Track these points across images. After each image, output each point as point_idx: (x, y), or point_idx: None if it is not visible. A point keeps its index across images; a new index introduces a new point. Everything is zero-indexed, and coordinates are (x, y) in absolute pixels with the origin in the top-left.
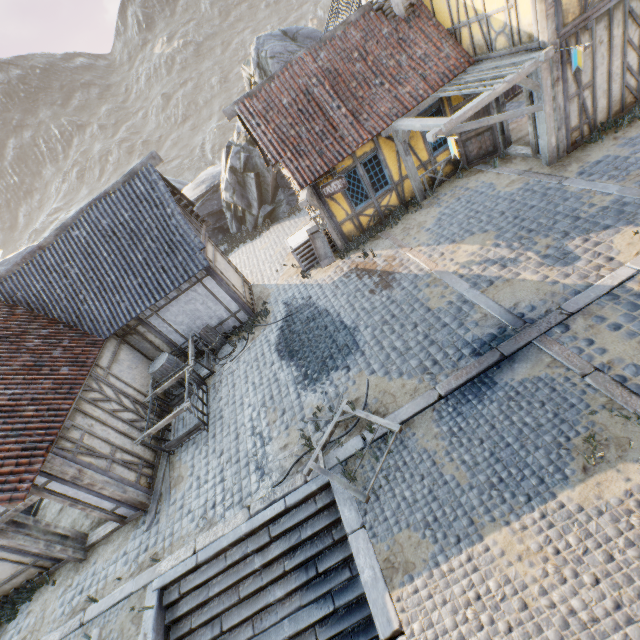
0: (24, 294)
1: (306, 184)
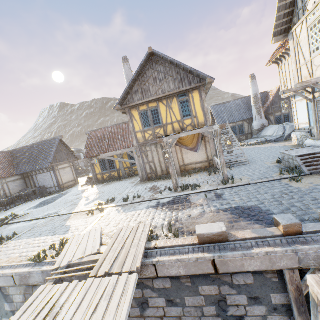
0: (16, 155)
1: (86, 157)
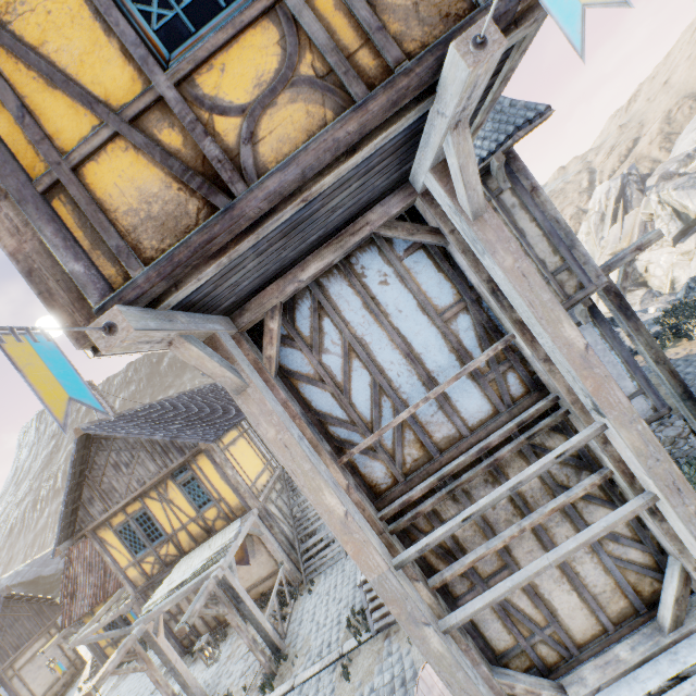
0: None
1: (65, 626)
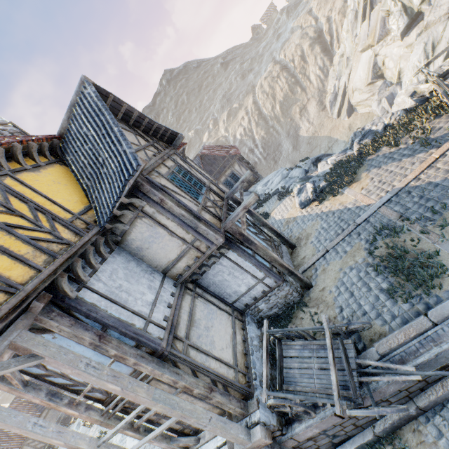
0: None
1: None
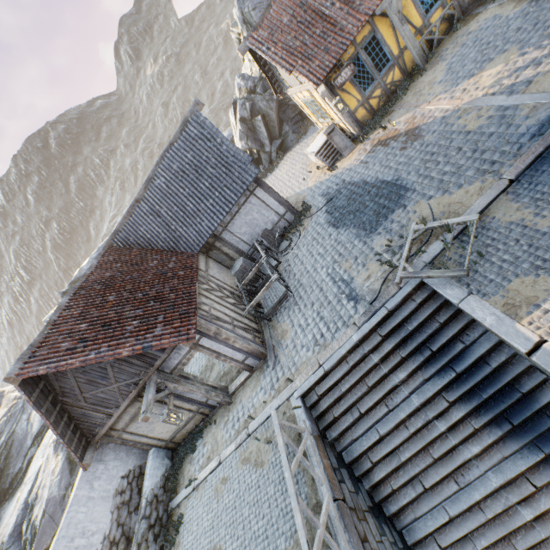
0: (134, 238)
1: (320, 81)
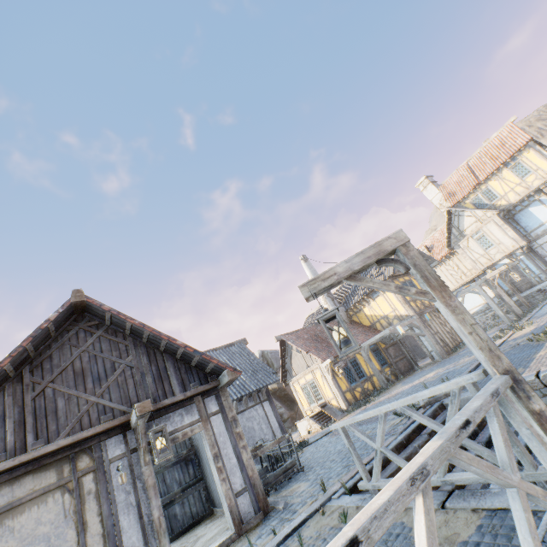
0: None
1: (326, 359)
